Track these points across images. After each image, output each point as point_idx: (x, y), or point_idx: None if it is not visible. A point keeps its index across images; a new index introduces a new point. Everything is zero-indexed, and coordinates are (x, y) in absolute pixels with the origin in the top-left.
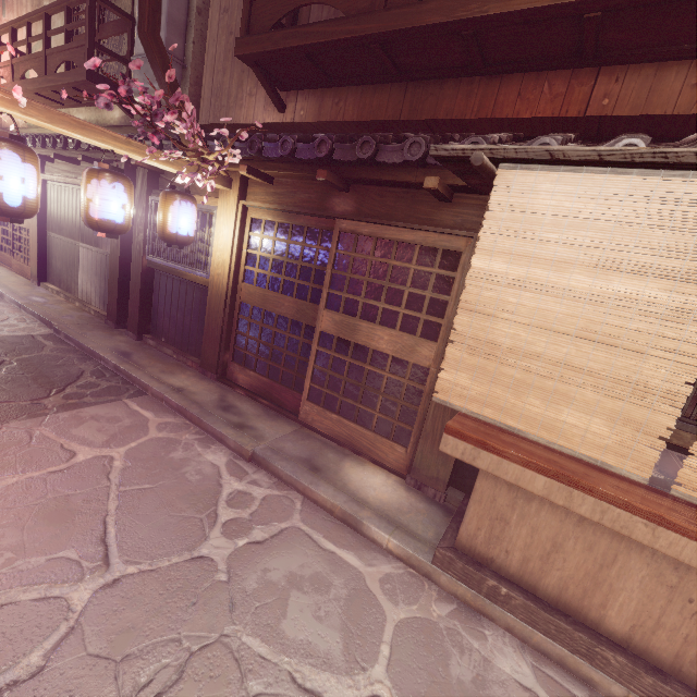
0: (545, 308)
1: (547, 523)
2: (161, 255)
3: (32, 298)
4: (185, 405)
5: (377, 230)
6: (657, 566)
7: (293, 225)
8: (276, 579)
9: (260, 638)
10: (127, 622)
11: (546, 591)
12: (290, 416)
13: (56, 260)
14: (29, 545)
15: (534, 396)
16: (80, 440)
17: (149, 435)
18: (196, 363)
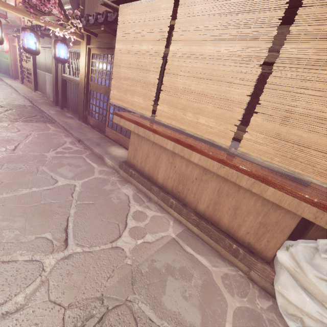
0: (130, 60)
1: (145, 148)
2: (67, 73)
3: (29, 95)
4: (65, 126)
5: None
6: (168, 157)
7: (104, 55)
8: (64, 163)
9: (48, 169)
10: (12, 159)
11: (145, 173)
12: (102, 133)
13: (40, 81)
14: None
15: (129, 94)
16: (23, 128)
17: (48, 131)
18: (78, 116)
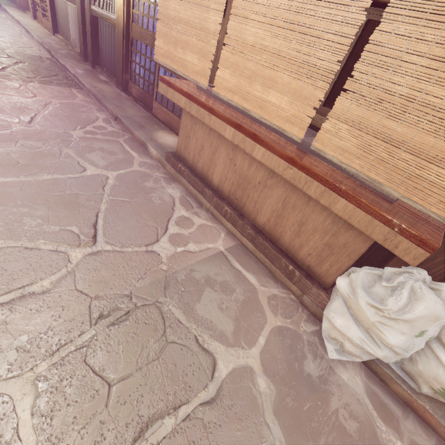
0: None
1: (200, 135)
2: (97, 5)
3: (46, 40)
4: (97, 94)
5: None
6: (228, 150)
7: None
8: (94, 147)
9: (74, 153)
10: (28, 135)
11: (198, 170)
12: (149, 111)
13: (60, 17)
14: (4, 110)
15: (180, 48)
16: (40, 93)
17: (74, 101)
18: (115, 81)
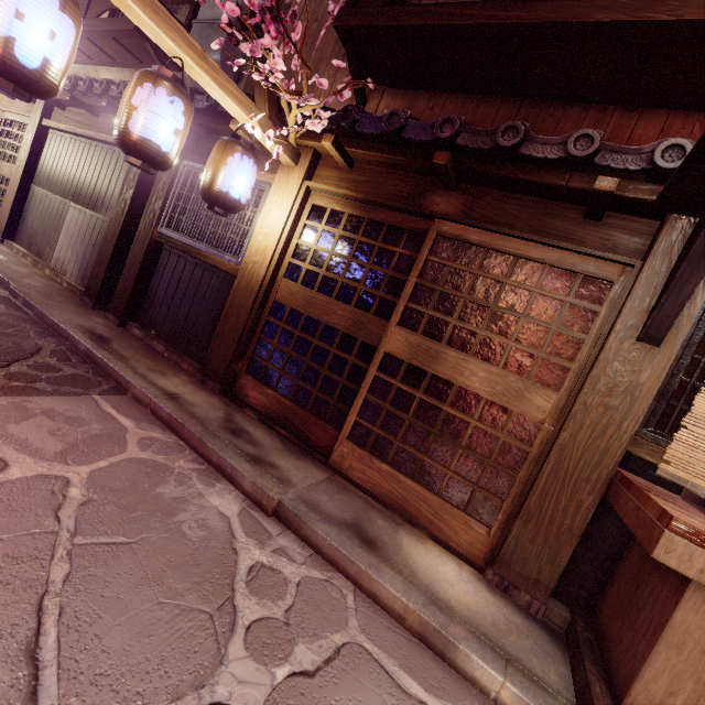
0: None
1: None
2: (180, 229)
3: None
4: (182, 418)
5: (492, 239)
6: None
7: (368, 221)
8: None
9: None
10: None
11: None
12: (317, 456)
13: (33, 218)
14: None
15: None
16: (18, 443)
17: (127, 452)
18: (194, 367)
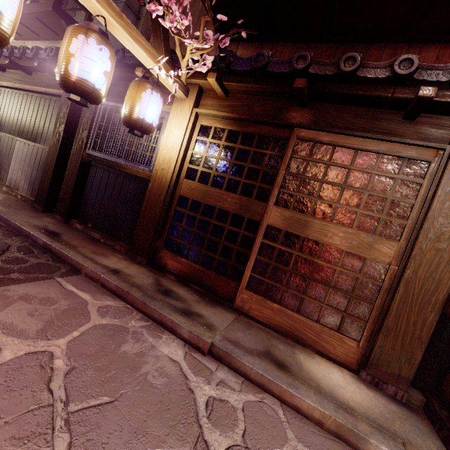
0: None
1: None
2: (103, 150)
3: None
4: (126, 288)
5: (338, 139)
6: None
7: (243, 133)
8: None
9: None
10: None
11: None
12: (225, 303)
13: None
14: None
15: None
16: (5, 328)
17: (92, 321)
18: (125, 247)
